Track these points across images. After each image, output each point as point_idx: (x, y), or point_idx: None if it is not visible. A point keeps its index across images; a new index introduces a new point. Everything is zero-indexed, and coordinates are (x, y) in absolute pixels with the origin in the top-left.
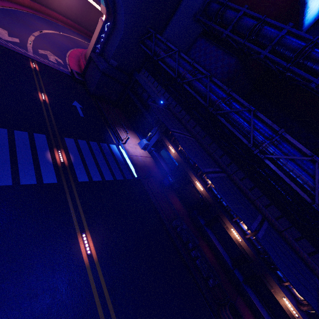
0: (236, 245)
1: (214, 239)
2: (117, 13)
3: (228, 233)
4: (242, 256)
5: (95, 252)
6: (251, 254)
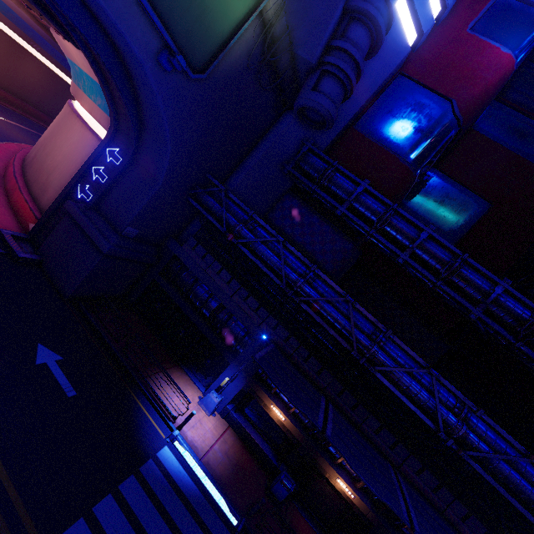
0: None
1: None
2: (147, 143)
3: None
4: None
5: None
6: None
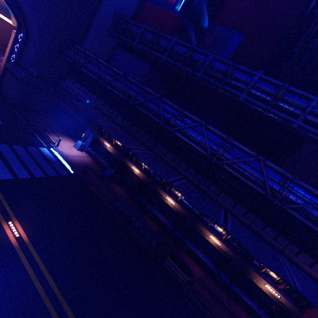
0: (173, 211)
1: (156, 212)
2: (29, 24)
3: (166, 203)
4: (179, 218)
5: (26, 235)
6: (183, 212)
